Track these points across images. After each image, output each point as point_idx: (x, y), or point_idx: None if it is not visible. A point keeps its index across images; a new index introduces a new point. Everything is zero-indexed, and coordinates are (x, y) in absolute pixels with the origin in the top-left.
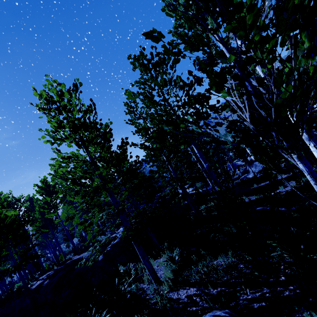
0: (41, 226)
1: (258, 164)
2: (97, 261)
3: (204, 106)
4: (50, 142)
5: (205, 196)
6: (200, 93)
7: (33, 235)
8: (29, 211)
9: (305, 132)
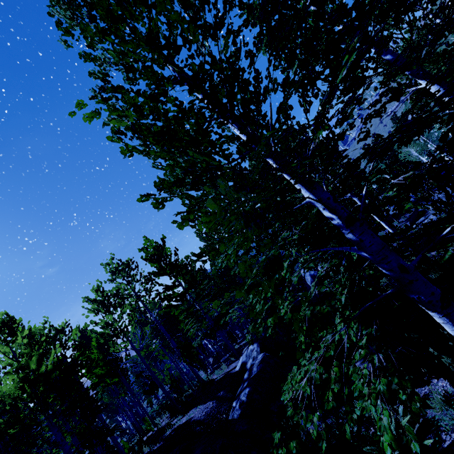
0: (105, 373)
1: (440, 195)
2: (232, 421)
3: None
4: (98, 100)
5: None
6: None
7: (94, 387)
8: (82, 346)
9: None
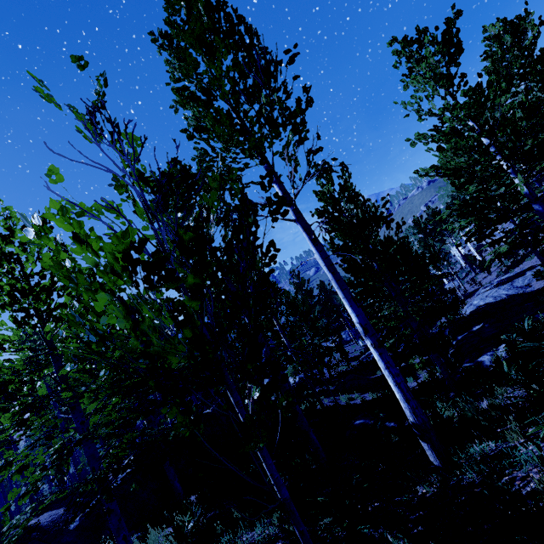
0: None
1: None
2: (64, 531)
3: (259, 258)
4: None
5: (303, 389)
6: (139, 294)
7: None
8: None
9: (359, 324)
